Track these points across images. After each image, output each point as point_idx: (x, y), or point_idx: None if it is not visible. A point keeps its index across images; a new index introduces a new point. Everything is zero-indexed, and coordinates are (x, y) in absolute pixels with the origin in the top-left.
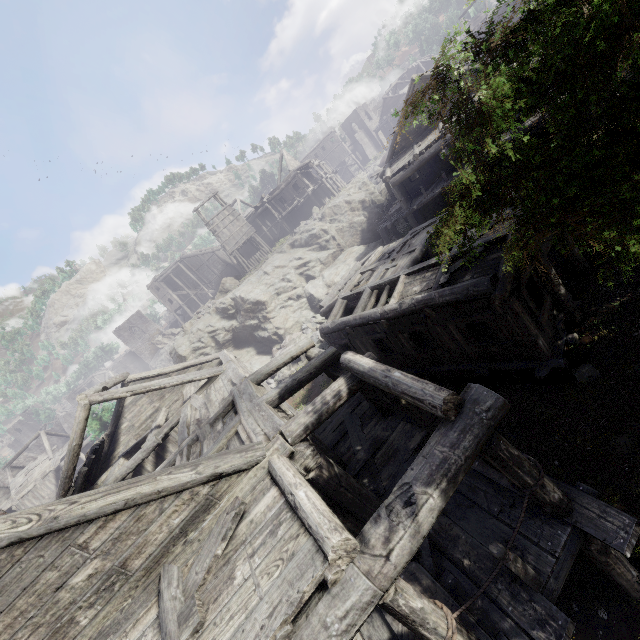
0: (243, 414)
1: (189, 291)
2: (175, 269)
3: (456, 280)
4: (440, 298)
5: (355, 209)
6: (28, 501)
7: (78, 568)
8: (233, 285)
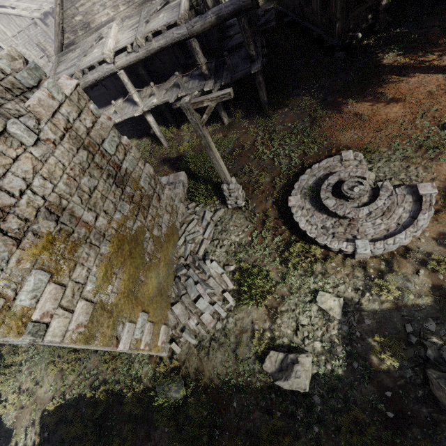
0: None
1: None
2: None
3: None
4: None
5: None
6: None
7: None
8: None
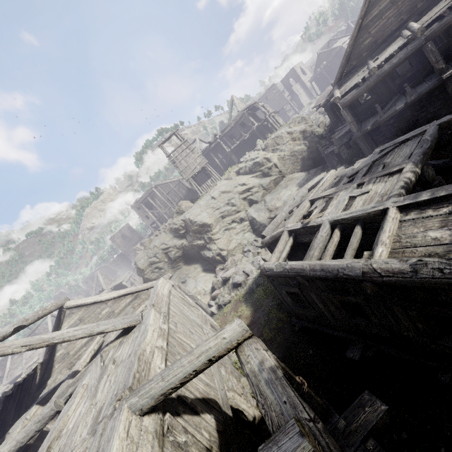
0: None
1: (160, 210)
2: (151, 193)
3: None
4: None
5: (296, 139)
6: None
7: None
8: (187, 207)
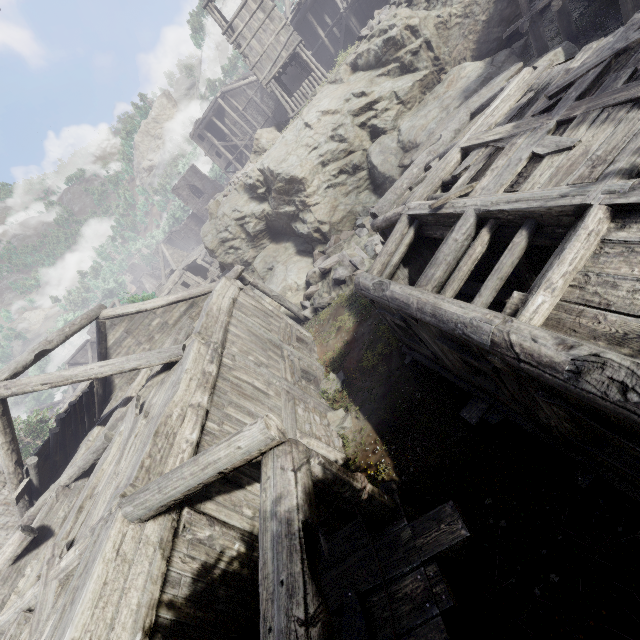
0: None
1: (237, 141)
2: (216, 110)
3: None
4: None
5: None
6: None
7: None
8: (271, 141)
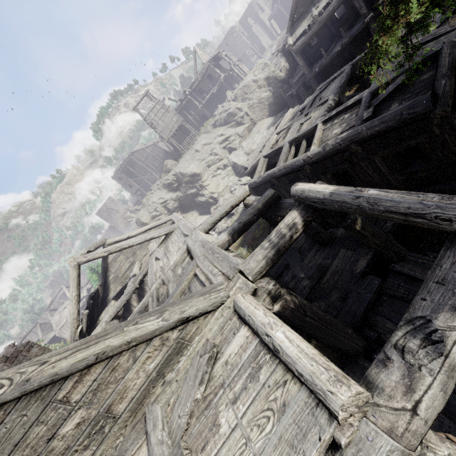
0: (198, 258)
1: (142, 177)
2: (129, 161)
3: (381, 112)
4: (368, 130)
5: (262, 86)
6: (65, 330)
7: (64, 420)
8: (173, 165)
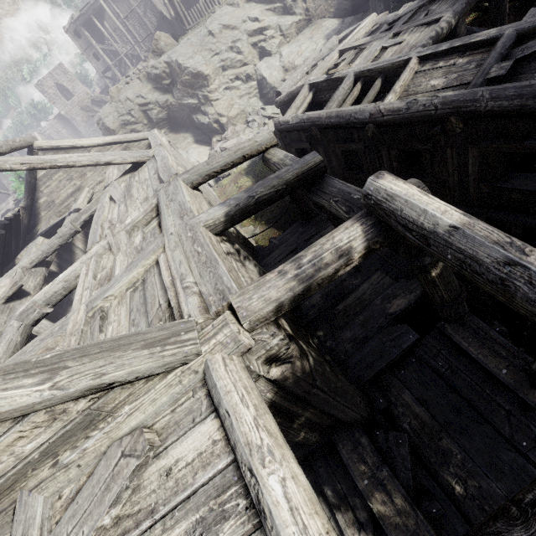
0: (168, 238)
1: (117, 47)
2: (97, 9)
3: (519, 75)
4: (491, 101)
5: None
6: None
7: None
8: (169, 45)
